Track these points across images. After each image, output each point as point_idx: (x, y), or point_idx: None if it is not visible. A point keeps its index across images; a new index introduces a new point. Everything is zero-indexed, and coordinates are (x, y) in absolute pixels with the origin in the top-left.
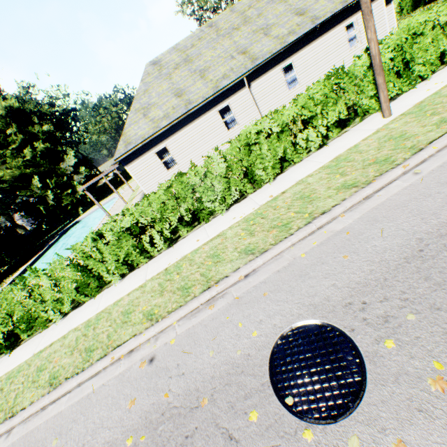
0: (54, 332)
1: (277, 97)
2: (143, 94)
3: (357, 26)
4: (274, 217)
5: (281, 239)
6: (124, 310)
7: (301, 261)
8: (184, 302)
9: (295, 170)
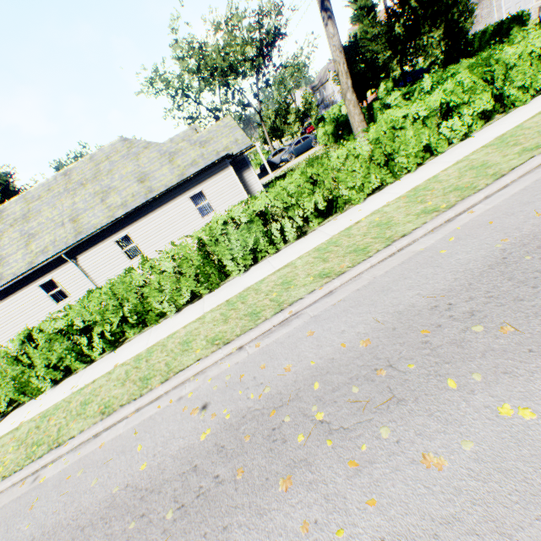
0: None
1: (117, 267)
2: None
3: (206, 196)
4: None
5: None
6: None
7: None
8: None
9: None
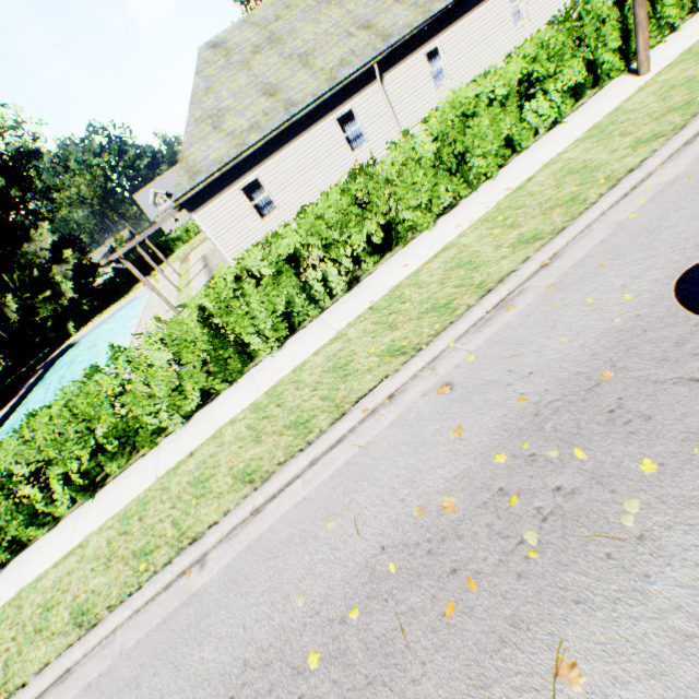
0: (178, 443)
1: (421, 99)
2: (205, 95)
3: None
4: (539, 202)
5: (581, 212)
6: (327, 368)
7: (634, 222)
8: (454, 317)
9: (526, 158)
